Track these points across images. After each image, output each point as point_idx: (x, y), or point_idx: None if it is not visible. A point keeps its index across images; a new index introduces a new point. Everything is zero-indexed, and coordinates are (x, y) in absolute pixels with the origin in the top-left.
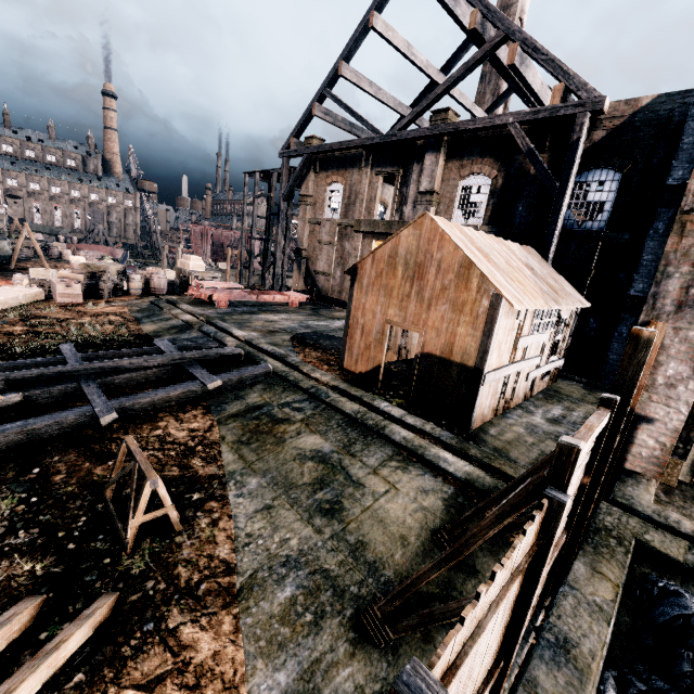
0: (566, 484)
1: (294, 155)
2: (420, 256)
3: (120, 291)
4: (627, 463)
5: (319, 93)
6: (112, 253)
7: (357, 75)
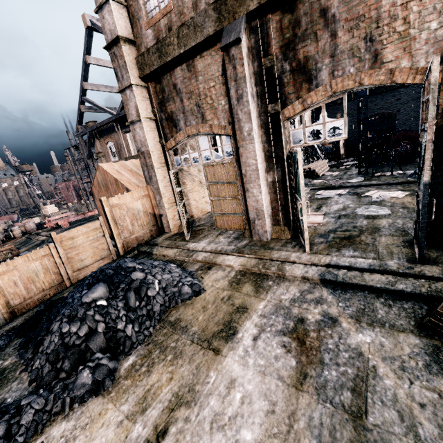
0: (54, 241)
1: (83, 134)
2: (104, 181)
3: (10, 238)
4: (165, 230)
5: (80, 100)
6: (11, 218)
7: (95, 85)
